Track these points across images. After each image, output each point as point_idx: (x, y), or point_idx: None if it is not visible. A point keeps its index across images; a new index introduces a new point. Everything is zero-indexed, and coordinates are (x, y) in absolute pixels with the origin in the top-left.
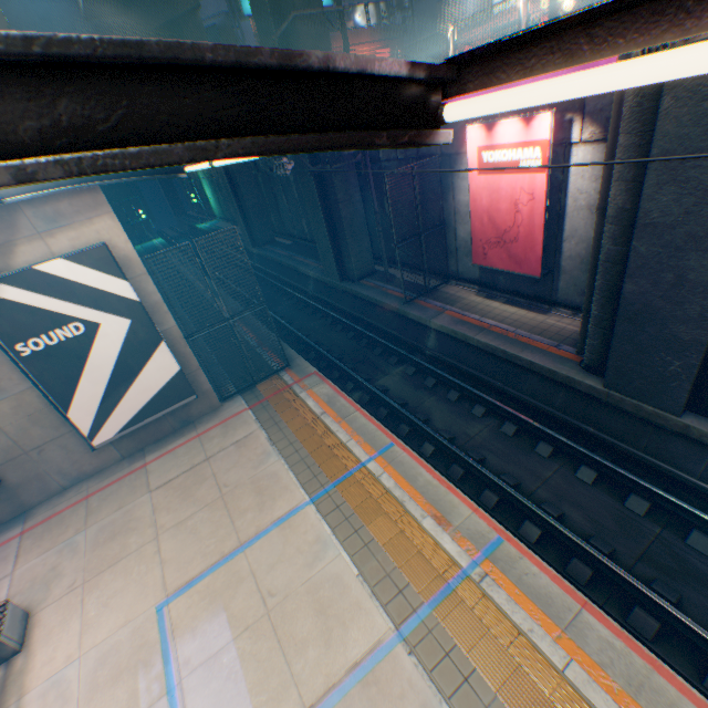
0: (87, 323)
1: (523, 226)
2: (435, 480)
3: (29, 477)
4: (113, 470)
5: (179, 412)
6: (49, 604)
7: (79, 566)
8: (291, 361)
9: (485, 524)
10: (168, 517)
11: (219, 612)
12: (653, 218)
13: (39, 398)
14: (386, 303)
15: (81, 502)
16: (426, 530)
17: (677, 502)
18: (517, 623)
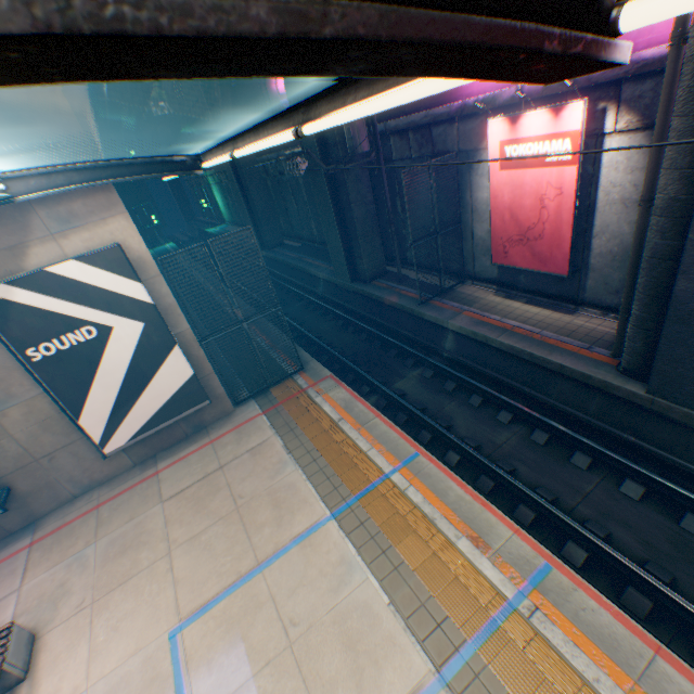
0: (100, 327)
1: (549, 222)
2: (467, 495)
3: (39, 485)
4: (124, 478)
5: (192, 417)
6: (56, 625)
7: (88, 584)
8: (304, 363)
9: (528, 548)
10: (181, 530)
11: (237, 642)
12: None
13: (50, 404)
14: (400, 304)
15: (91, 512)
16: (462, 553)
17: None
18: (579, 670)
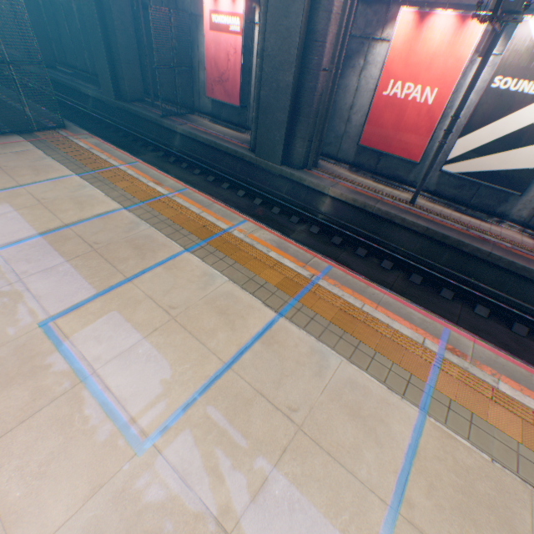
0: None
1: (232, 71)
2: (160, 174)
3: None
4: None
5: None
6: None
7: None
8: (68, 127)
9: (181, 186)
10: None
11: (4, 204)
12: (269, 53)
13: None
14: (150, 116)
15: None
16: (149, 186)
17: (272, 198)
18: (185, 206)
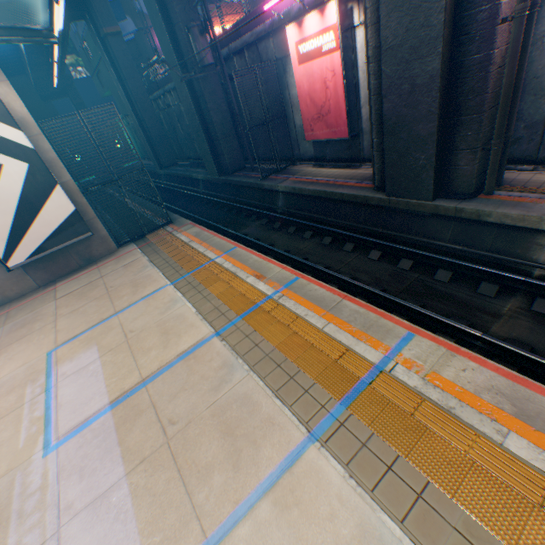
0: None
1: (332, 99)
2: (261, 259)
3: None
4: (30, 295)
5: (83, 252)
6: None
7: None
8: (174, 220)
9: (289, 273)
10: (66, 309)
11: (93, 347)
12: (389, 43)
13: None
14: (249, 182)
15: (3, 314)
16: (248, 283)
17: (429, 255)
18: (298, 314)
